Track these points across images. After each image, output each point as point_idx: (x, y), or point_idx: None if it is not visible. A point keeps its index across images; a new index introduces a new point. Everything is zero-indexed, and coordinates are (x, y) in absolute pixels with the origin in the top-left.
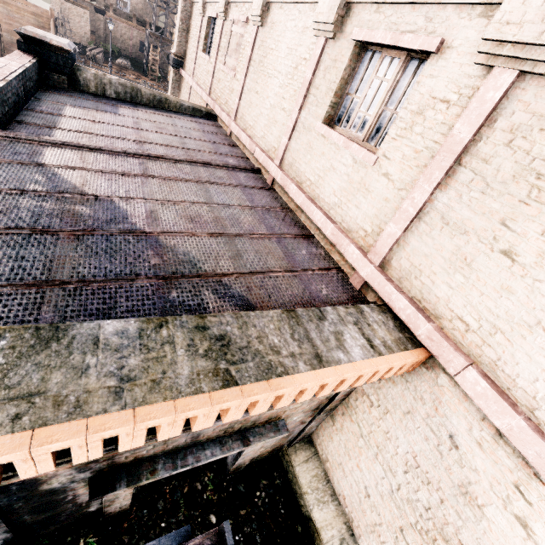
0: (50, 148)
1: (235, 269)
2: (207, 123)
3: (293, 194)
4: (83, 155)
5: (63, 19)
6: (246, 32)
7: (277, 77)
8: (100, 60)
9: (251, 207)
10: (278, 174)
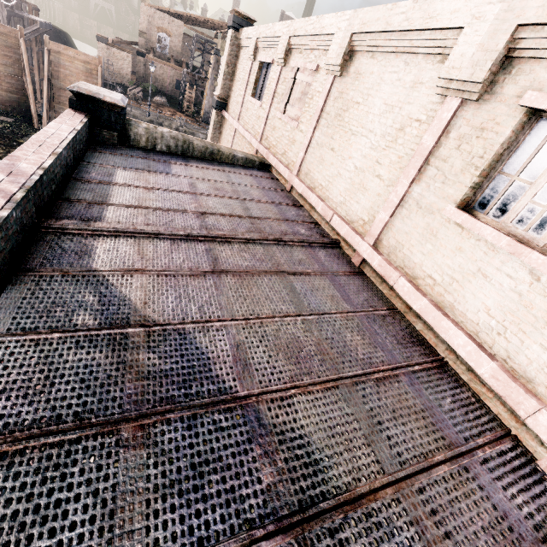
0: (102, 239)
1: (379, 467)
2: (262, 176)
3: (404, 292)
4: (140, 246)
5: (108, 62)
6: (315, 81)
7: (366, 137)
8: (139, 99)
9: (352, 312)
10: (375, 258)
